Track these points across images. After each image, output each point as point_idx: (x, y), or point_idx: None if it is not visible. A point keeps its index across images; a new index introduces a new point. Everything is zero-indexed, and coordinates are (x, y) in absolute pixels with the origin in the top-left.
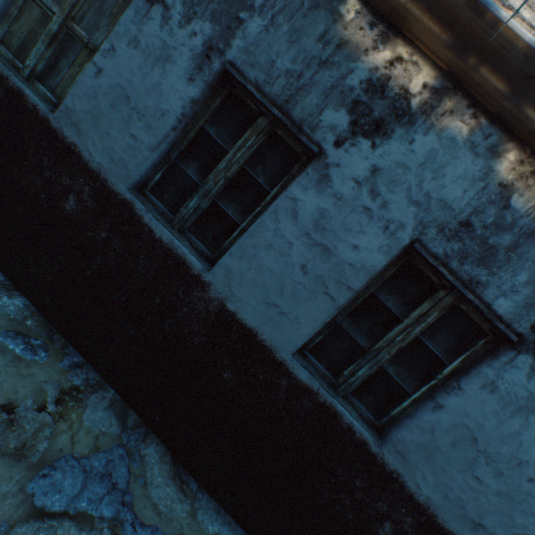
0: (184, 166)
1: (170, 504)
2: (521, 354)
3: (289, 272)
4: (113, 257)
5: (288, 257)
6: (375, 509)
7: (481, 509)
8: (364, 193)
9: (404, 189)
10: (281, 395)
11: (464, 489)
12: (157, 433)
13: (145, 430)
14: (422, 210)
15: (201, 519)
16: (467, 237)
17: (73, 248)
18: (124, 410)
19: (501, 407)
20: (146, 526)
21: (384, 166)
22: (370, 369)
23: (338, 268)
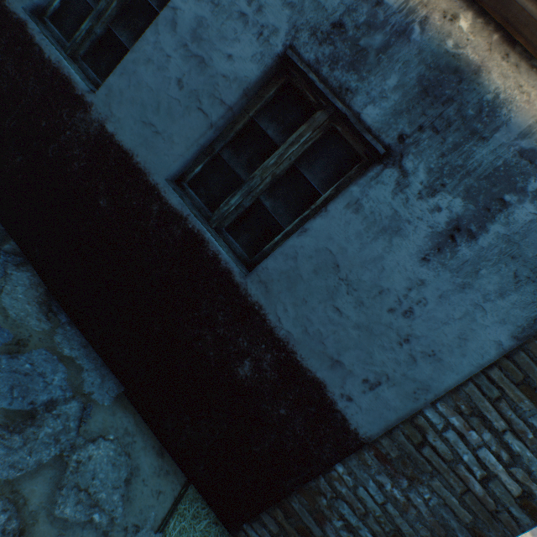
0: None
1: (23, 315)
2: (387, 169)
3: (166, 88)
4: (6, 81)
5: (166, 71)
6: (236, 346)
7: (341, 345)
8: None
9: None
10: (152, 222)
11: (324, 322)
12: (36, 267)
13: (23, 261)
14: (296, 12)
15: (59, 341)
16: (339, 40)
17: None
18: (3, 238)
19: (365, 229)
20: None
21: None
22: (243, 197)
23: (212, 81)
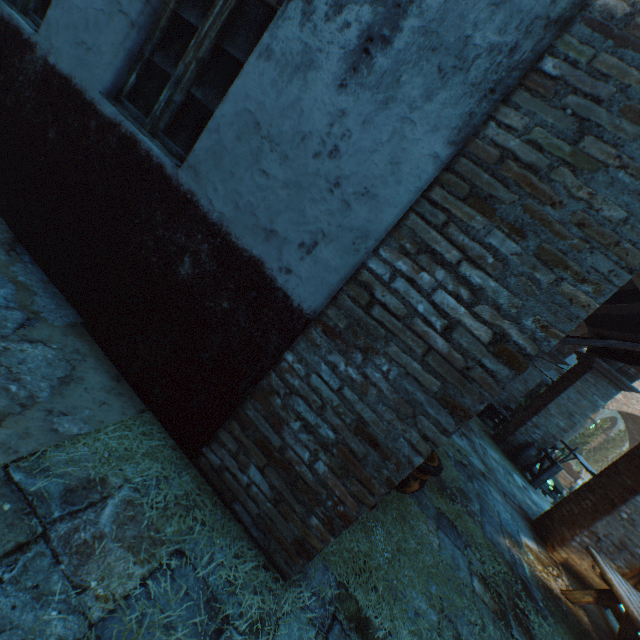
0: None
1: None
2: (292, 2)
3: (92, 4)
4: None
5: None
6: (176, 244)
7: (272, 211)
8: None
9: None
10: (92, 140)
11: (253, 191)
12: (6, 218)
13: None
14: None
15: (15, 271)
16: None
17: None
18: None
19: (279, 75)
20: None
21: None
22: (171, 90)
23: None
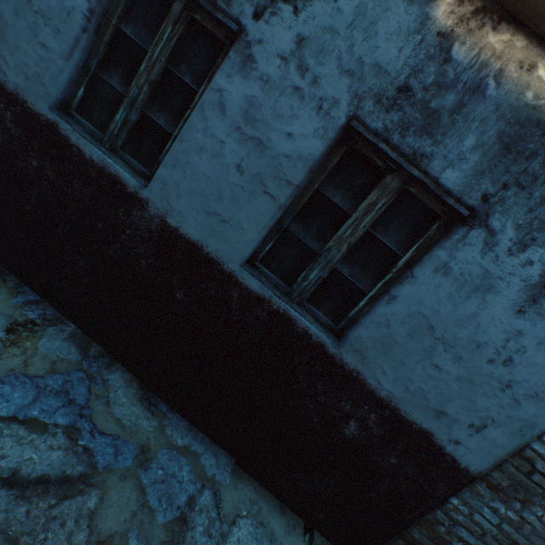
0: (107, 78)
1: (135, 420)
2: (473, 230)
3: (225, 175)
4: (48, 187)
5: (222, 158)
6: (339, 410)
7: (443, 397)
8: (292, 71)
9: (334, 58)
10: (234, 308)
11: (424, 379)
12: (123, 362)
13: (110, 360)
14: (356, 80)
15: (170, 434)
16: (407, 105)
17: (9, 183)
18: (85, 342)
19: (456, 290)
20: (107, 435)
21: (310, 34)
22: (322, 270)
23: (274, 163)
